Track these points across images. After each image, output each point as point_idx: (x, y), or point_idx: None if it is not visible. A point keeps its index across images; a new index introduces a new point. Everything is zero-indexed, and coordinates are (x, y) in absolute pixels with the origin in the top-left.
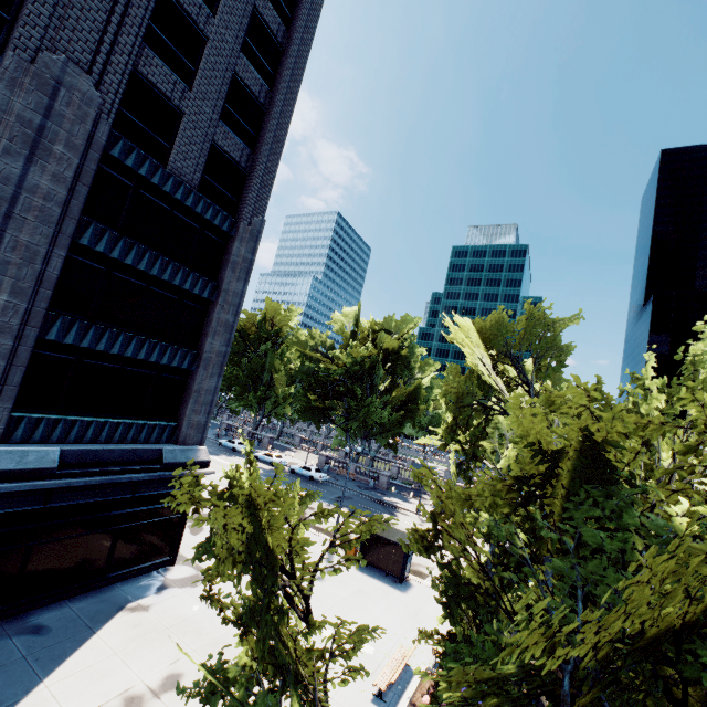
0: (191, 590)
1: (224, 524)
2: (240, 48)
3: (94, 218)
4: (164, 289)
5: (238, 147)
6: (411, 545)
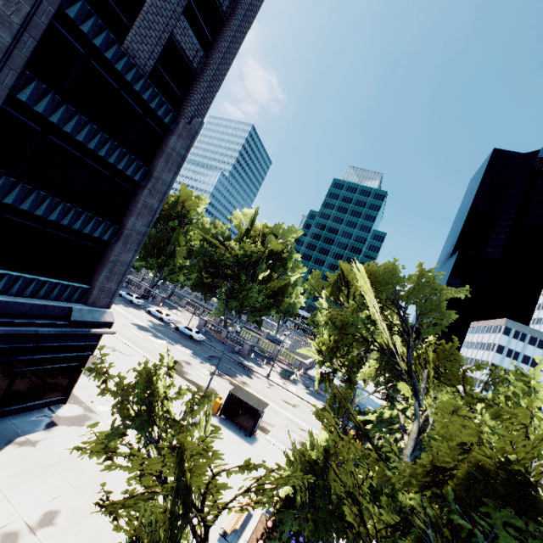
0: (78, 429)
1: (142, 466)
2: None
3: (37, 75)
4: (98, 164)
5: (193, 46)
6: (295, 463)
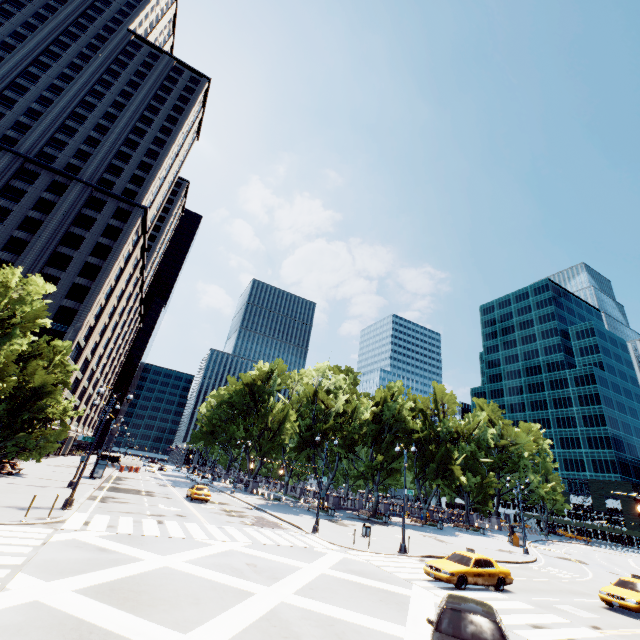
0: None
1: None
2: (77, 275)
3: None
4: None
5: (74, 303)
6: None
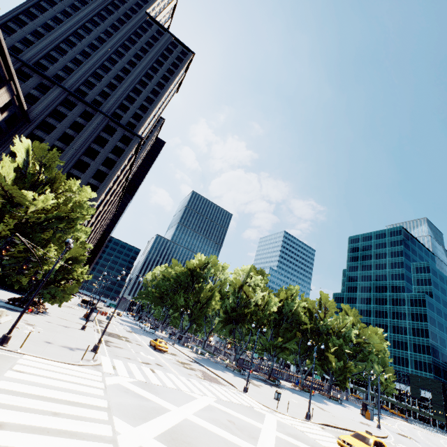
0: None
1: None
2: (91, 177)
3: None
4: None
5: None
6: None
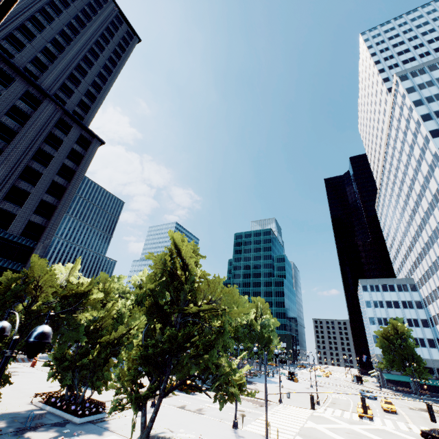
0: None
1: None
2: (45, 192)
3: None
4: None
5: (41, 219)
6: None
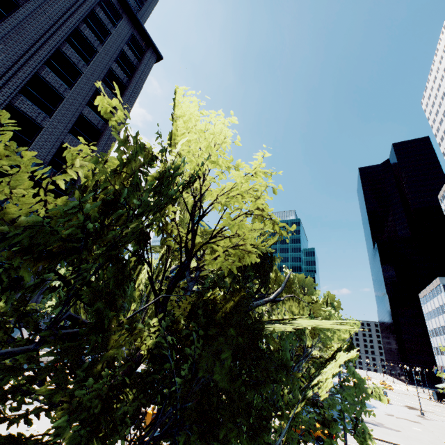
0: None
1: None
2: (86, 103)
3: None
4: None
5: None
6: None
